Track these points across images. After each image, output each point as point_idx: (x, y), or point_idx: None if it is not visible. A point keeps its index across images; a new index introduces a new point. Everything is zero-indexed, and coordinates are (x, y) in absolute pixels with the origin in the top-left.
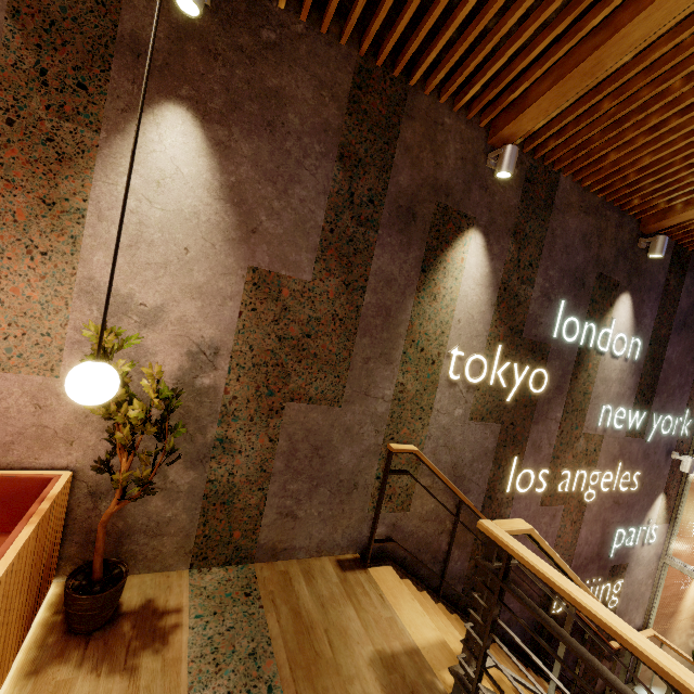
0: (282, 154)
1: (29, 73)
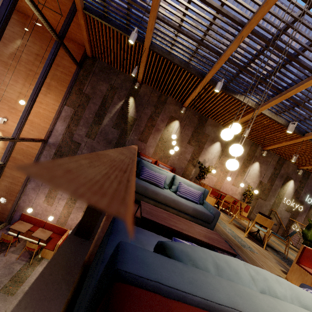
0: (267, 167)
1: (246, 159)
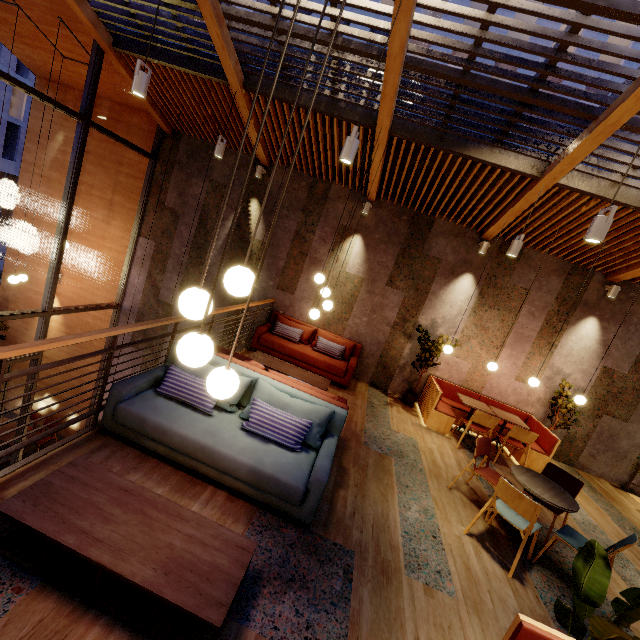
0: (627, 330)
1: (555, 311)
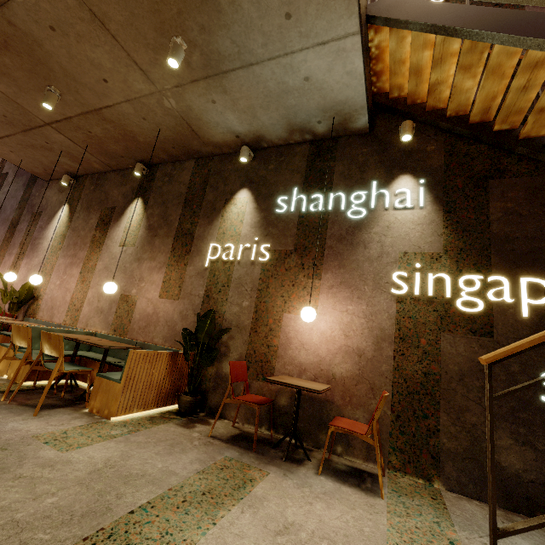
0: None
1: None
